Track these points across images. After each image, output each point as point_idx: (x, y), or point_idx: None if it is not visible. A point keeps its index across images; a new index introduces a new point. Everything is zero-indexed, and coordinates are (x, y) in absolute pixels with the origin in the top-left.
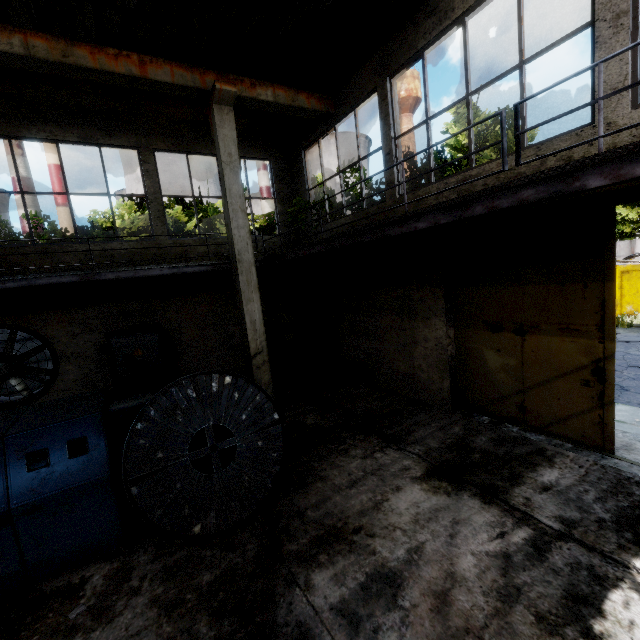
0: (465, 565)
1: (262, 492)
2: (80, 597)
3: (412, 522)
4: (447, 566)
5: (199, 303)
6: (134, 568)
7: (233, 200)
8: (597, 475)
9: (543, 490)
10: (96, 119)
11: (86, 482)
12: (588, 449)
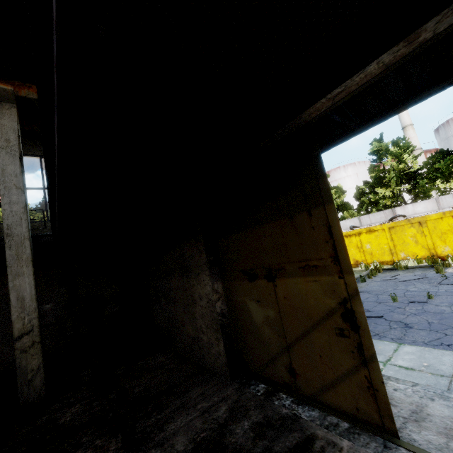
0: None
1: None
2: None
3: None
4: None
5: (4, 284)
6: None
7: (7, 178)
8: None
9: None
10: None
11: None
12: (367, 430)
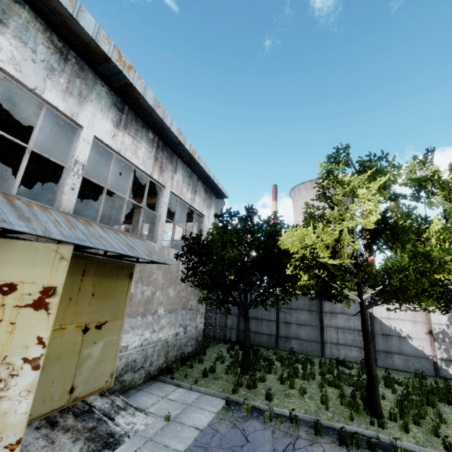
0: None
1: None
2: None
3: None
4: None
5: None
6: None
7: None
8: None
9: None
10: None
11: None
12: None
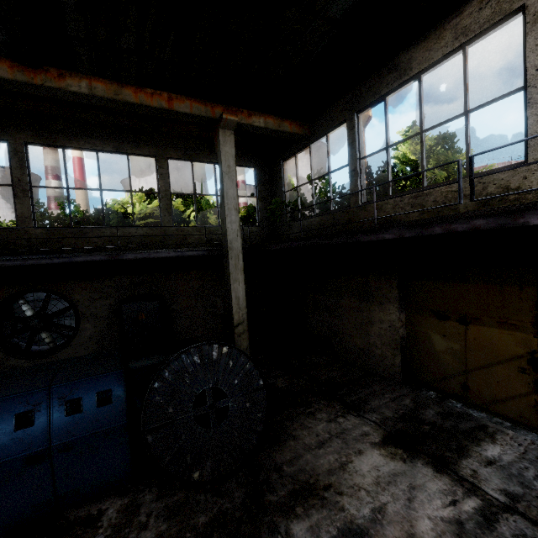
0: (423, 528)
1: (248, 447)
2: (99, 527)
3: (374, 484)
4: (407, 527)
5: (192, 278)
6: (141, 505)
7: (229, 201)
8: (535, 454)
9: (488, 464)
10: (127, 135)
11: (108, 428)
12: (525, 429)
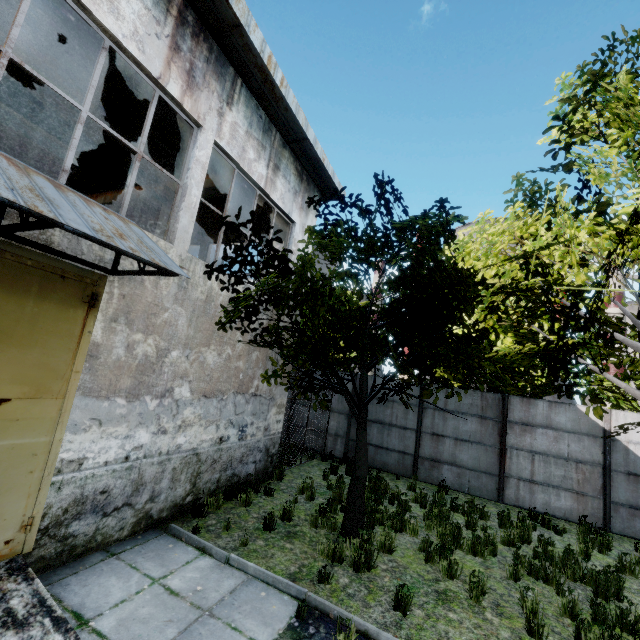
0: None
1: None
2: None
3: None
4: None
5: None
6: None
7: None
8: None
9: None
10: None
11: None
12: None
